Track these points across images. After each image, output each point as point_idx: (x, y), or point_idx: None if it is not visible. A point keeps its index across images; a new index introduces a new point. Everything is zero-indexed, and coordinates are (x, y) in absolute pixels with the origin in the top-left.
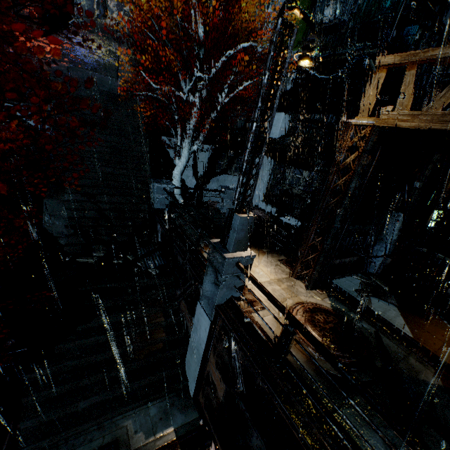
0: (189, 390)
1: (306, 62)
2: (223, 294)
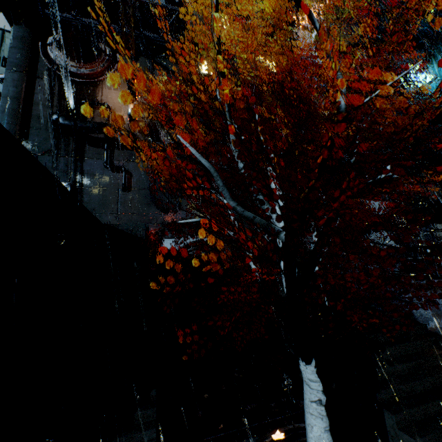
0: None
1: None
2: None
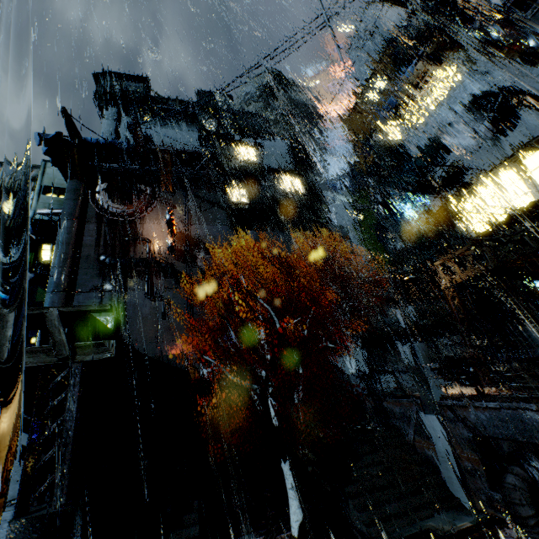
0: (465, 507)
1: (405, 278)
2: (435, 393)
